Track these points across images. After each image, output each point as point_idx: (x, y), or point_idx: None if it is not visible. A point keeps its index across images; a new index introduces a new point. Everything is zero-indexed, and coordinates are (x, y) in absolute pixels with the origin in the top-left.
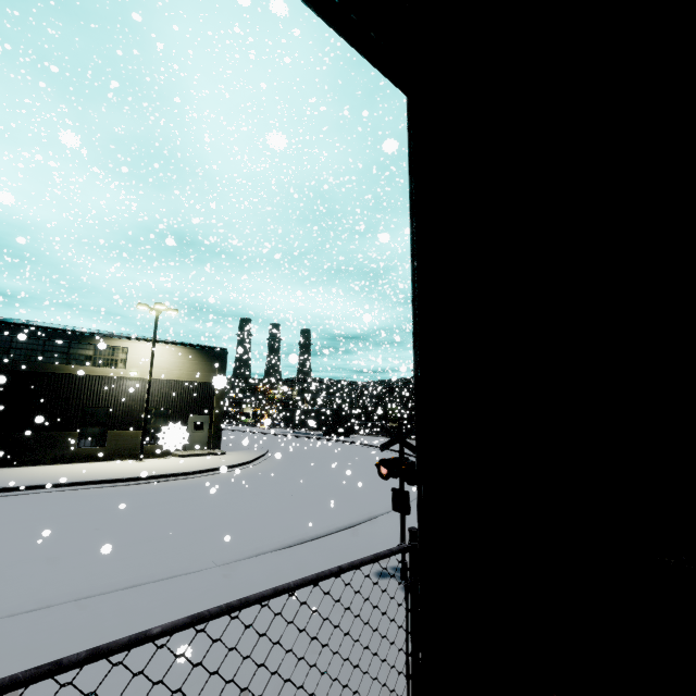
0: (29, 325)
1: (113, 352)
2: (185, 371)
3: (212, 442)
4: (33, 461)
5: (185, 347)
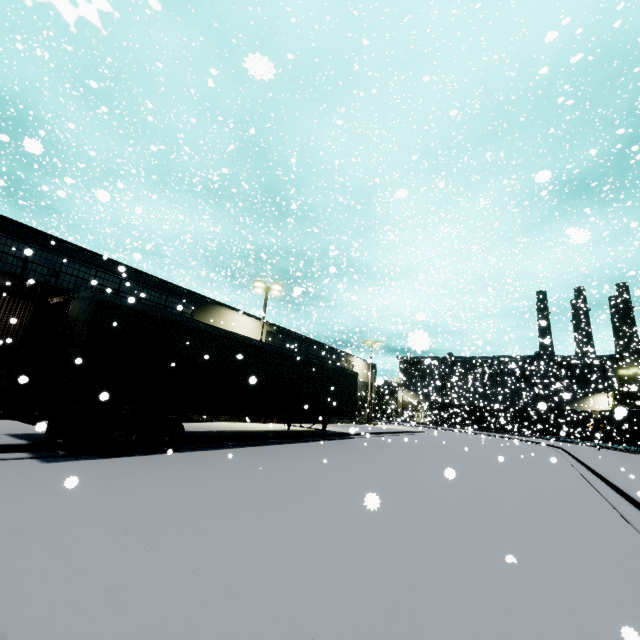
0: (334, 348)
1: (349, 364)
2: (366, 376)
3: (372, 417)
4: (333, 421)
5: (366, 362)
